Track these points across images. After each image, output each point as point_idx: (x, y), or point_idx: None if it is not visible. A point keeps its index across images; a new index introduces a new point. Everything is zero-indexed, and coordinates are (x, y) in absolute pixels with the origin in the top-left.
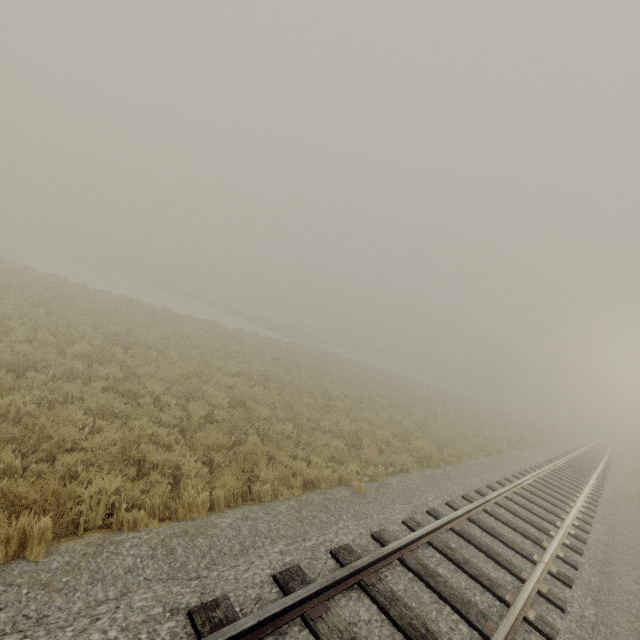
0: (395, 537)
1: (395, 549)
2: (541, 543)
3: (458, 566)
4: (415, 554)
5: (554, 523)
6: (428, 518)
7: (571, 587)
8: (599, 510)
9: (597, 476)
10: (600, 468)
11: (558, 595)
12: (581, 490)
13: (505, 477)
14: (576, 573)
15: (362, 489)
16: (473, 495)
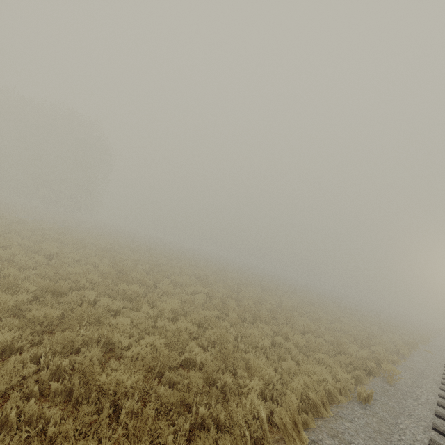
0: None
1: None
2: None
3: None
4: None
5: None
6: None
7: None
8: None
9: None
10: None
11: None
12: None
13: None
14: None
15: None
16: None
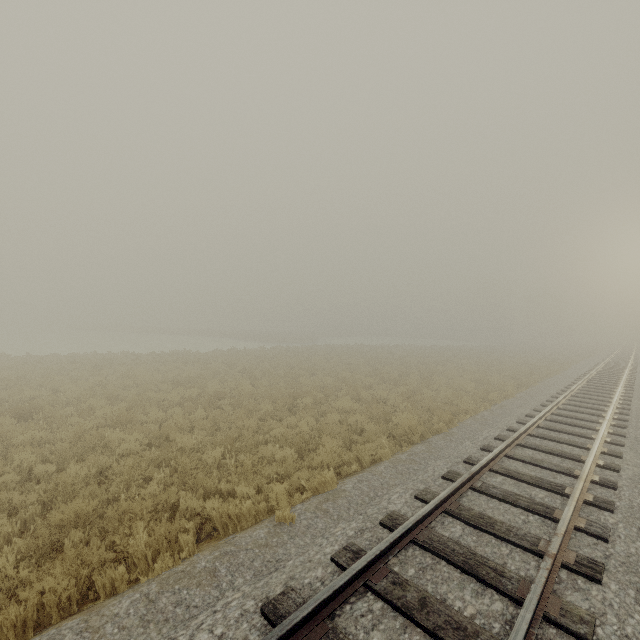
0: (303, 599)
1: (277, 639)
2: (552, 514)
3: (408, 618)
4: (330, 624)
5: (571, 473)
6: (380, 534)
7: (600, 582)
8: (629, 432)
9: (622, 389)
10: (624, 379)
11: (579, 611)
12: (605, 413)
13: (507, 428)
14: (607, 548)
15: (286, 518)
16: (460, 469)
